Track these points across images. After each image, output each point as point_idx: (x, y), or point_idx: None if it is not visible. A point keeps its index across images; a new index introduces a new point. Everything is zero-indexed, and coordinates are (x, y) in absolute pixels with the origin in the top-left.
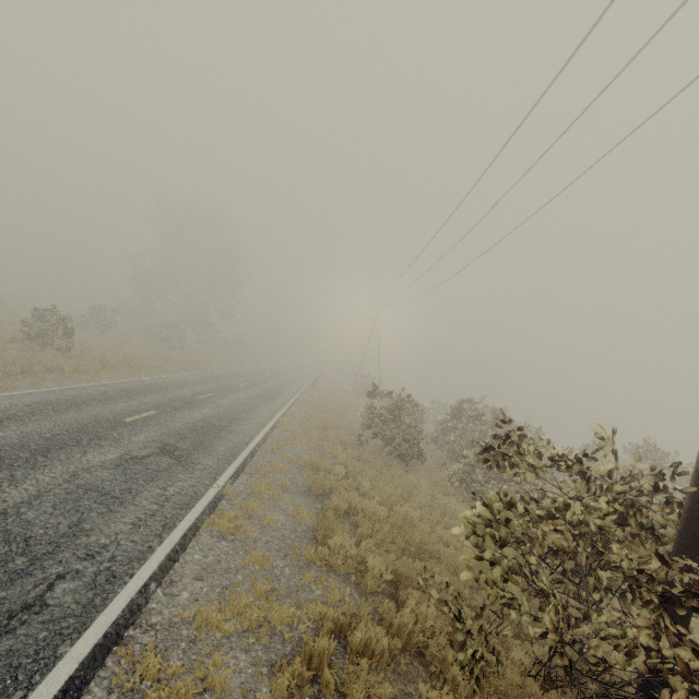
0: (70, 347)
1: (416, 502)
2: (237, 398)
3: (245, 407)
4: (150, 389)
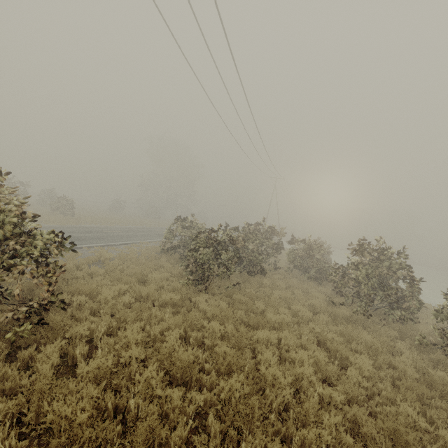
0: (74, 215)
1: (128, 271)
2: (134, 233)
3: (127, 236)
4: (80, 227)
